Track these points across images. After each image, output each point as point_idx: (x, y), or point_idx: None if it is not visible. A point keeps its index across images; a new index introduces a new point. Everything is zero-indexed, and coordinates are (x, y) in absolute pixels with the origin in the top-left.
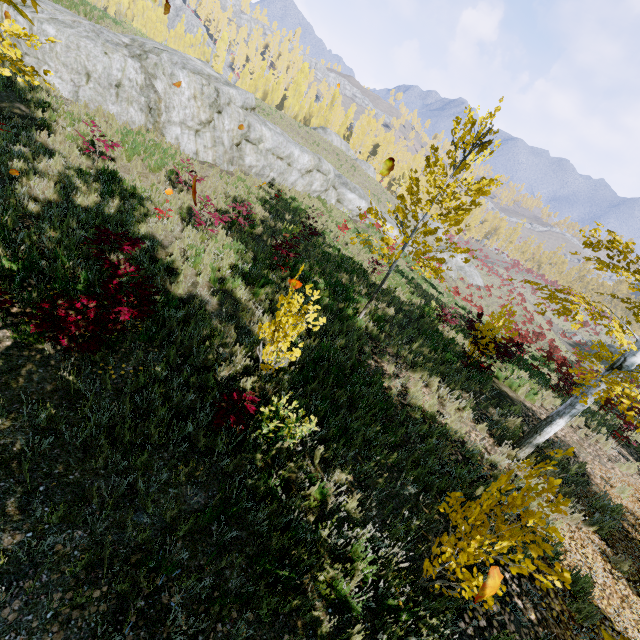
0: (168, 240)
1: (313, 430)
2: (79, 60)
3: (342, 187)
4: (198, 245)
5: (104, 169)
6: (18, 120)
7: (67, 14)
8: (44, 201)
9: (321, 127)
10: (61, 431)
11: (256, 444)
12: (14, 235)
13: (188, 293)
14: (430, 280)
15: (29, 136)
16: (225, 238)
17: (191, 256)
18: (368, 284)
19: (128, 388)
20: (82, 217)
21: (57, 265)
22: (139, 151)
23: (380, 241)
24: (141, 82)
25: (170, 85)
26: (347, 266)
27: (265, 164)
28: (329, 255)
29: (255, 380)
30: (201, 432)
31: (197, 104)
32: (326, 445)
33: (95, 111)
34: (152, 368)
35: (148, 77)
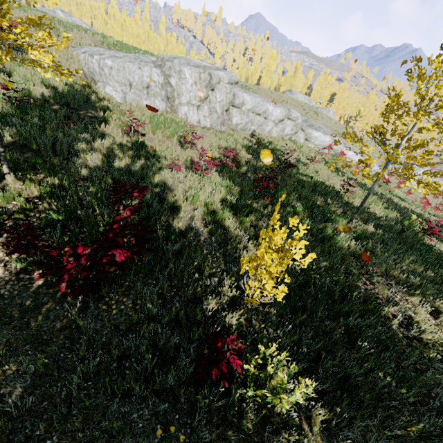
0: (175, 185)
1: (310, 396)
2: (125, 76)
3: (308, 128)
4: (196, 186)
5: (136, 141)
6: (88, 119)
7: (121, 53)
8: (94, 167)
9: (288, 90)
10: (55, 377)
11: (241, 406)
12: (64, 193)
13: (186, 226)
14: (396, 194)
15: (94, 128)
16: (217, 178)
17: (189, 195)
18: (342, 204)
19: (122, 326)
20: (116, 175)
21: (89, 213)
22: (160, 126)
23: (359, 162)
24: (161, 81)
25: (179, 79)
26: (320, 190)
27: (247, 121)
28: (303, 182)
29: (241, 313)
30: (181, 388)
31: (197, 87)
32: (324, 399)
33: (135, 107)
34: (144, 304)
35: (166, 77)
